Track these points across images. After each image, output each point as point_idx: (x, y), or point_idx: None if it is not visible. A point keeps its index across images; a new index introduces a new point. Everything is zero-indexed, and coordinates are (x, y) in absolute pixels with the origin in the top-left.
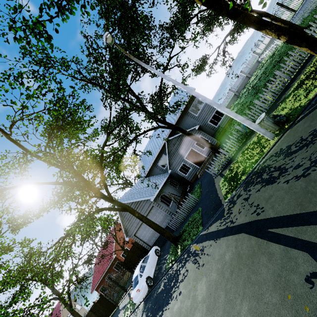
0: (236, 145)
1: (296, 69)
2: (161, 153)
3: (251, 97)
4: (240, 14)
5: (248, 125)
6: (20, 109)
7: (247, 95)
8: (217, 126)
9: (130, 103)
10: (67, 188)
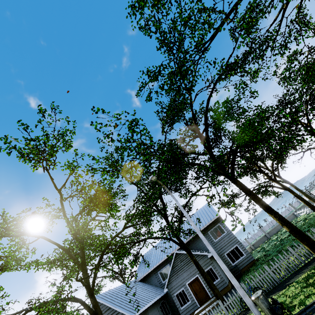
0: (237, 307)
1: (311, 255)
2: (166, 261)
3: (275, 252)
4: (252, 195)
5: (241, 294)
6: (80, 190)
7: (274, 246)
8: (233, 264)
9: (155, 207)
10: (66, 254)
